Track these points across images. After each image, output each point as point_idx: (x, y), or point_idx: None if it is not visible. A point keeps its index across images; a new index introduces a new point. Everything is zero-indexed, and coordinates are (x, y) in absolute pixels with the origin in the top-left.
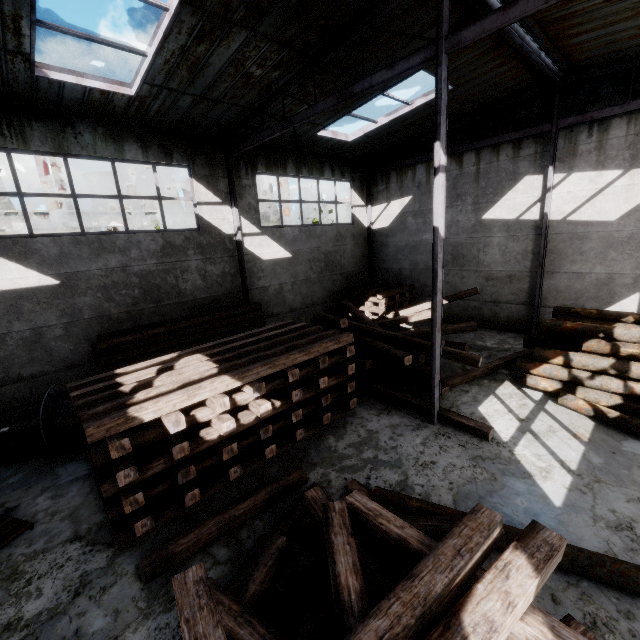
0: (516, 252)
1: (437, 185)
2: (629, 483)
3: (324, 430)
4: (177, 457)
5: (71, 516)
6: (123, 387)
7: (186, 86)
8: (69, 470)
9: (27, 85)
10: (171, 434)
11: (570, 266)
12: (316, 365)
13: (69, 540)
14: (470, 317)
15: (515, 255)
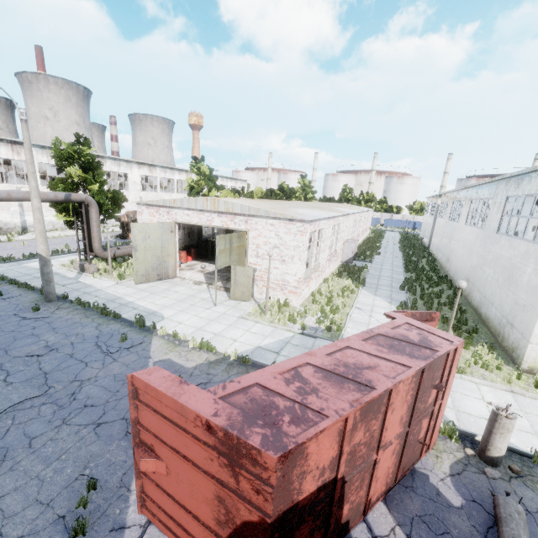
0: None
1: None
2: None
3: None
4: None
5: None
6: None
7: None
8: None
9: None
10: None
11: None
12: None
13: None
14: None
15: None
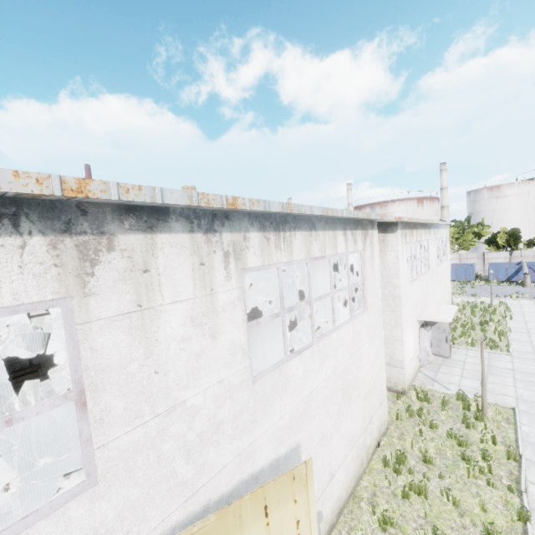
0: None
1: (55, 329)
2: None
3: (1, 480)
4: None
5: None
6: None
7: None
8: None
9: None
10: None
11: None
12: None
13: None
14: None
15: None
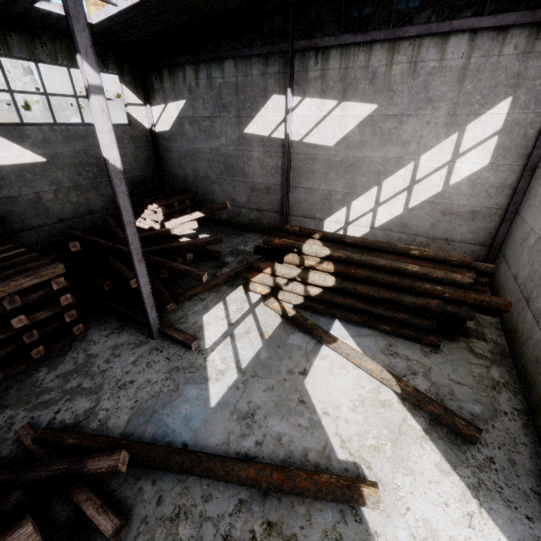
0: (271, 167)
1: (93, 110)
2: (274, 373)
3: (41, 362)
4: None
5: None
6: None
7: None
8: None
9: None
10: None
11: (306, 182)
12: (3, 306)
13: None
14: (243, 222)
15: (270, 170)
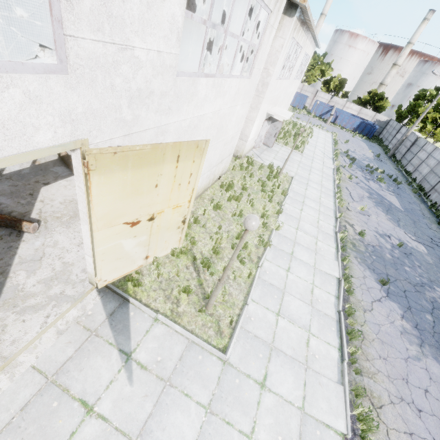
0: None
1: None
2: (25, 180)
3: None
4: None
5: None
6: None
7: None
8: None
9: None
10: None
11: None
12: None
13: None
14: None
15: None
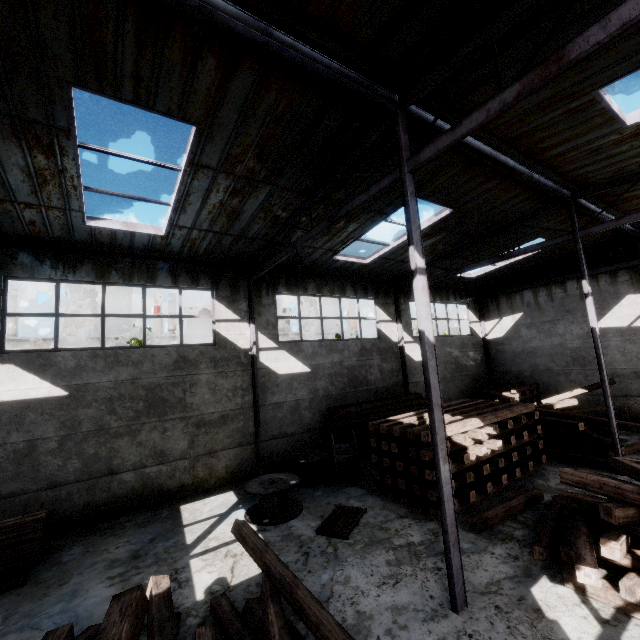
0: (636, 352)
1: (589, 303)
2: None
3: (528, 476)
4: (465, 462)
5: (385, 508)
6: (412, 422)
7: (397, 257)
8: (352, 490)
9: (321, 263)
10: (454, 450)
11: None
12: (518, 421)
13: (399, 517)
14: None
15: (635, 355)
